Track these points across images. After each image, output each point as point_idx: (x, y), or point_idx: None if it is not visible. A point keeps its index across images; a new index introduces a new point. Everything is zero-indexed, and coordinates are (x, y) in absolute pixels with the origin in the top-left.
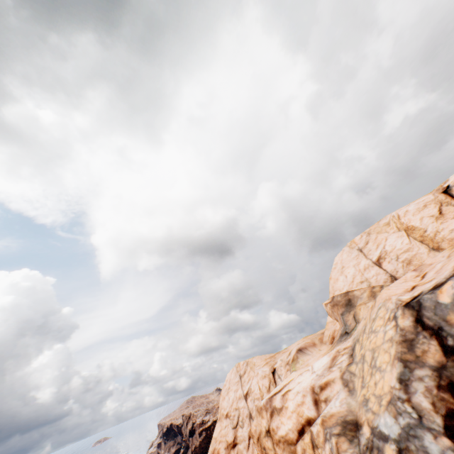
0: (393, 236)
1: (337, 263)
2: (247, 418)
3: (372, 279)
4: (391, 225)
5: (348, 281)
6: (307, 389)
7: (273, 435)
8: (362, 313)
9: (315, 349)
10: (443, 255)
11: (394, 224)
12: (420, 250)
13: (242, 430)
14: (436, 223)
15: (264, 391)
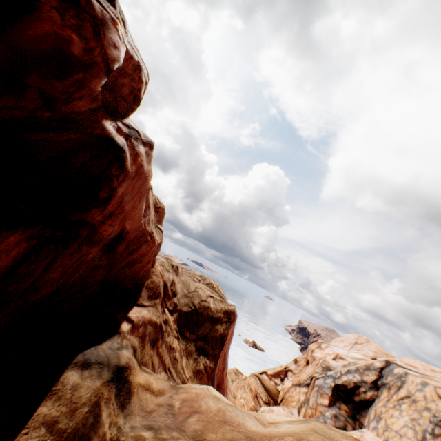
0: None
1: None
2: None
3: None
4: None
5: None
6: (335, 352)
7: (312, 353)
8: None
9: None
10: None
11: None
12: None
13: None
14: None
15: None
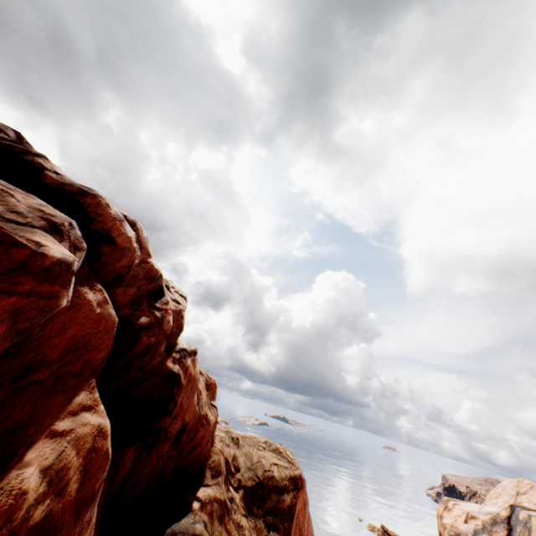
0: None
1: None
2: None
3: None
4: None
5: None
6: (465, 510)
7: (441, 519)
8: None
9: None
10: None
11: None
12: None
13: None
14: None
15: None
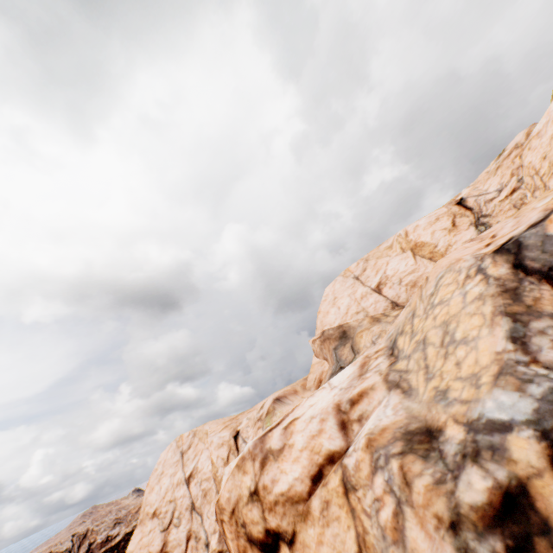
0: (396, 259)
1: (328, 295)
2: (187, 511)
3: (370, 308)
4: (394, 248)
5: (342, 313)
6: (329, 409)
7: (264, 497)
8: (364, 340)
9: (297, 397)
10: (503, 222)
11: (399, 245)
12: (427, 269)
13: (178, 531)
14: (449, 236)
15: (220, 465)
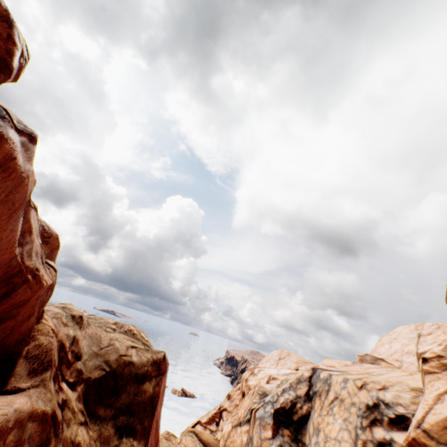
0: None
1: (394, 332)
2: None
3: (405, 363)
4: None
5: (389, 352)
6: (268, 374)
7: (247, 382)
8: None
9: None
10: (372, 366)
11: None
12: None
13: None
14: None
15: None
